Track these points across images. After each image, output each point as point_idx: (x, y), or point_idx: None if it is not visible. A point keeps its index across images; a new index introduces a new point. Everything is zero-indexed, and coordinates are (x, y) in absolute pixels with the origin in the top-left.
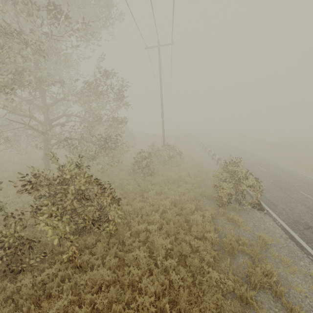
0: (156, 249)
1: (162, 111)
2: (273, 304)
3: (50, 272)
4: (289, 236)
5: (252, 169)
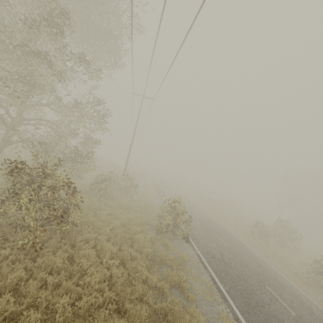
0: (103, 252)
1: (131, 146)
2: (178, 295)
3: (3, 253)
4: (200, 261)
5: (189, 214)
